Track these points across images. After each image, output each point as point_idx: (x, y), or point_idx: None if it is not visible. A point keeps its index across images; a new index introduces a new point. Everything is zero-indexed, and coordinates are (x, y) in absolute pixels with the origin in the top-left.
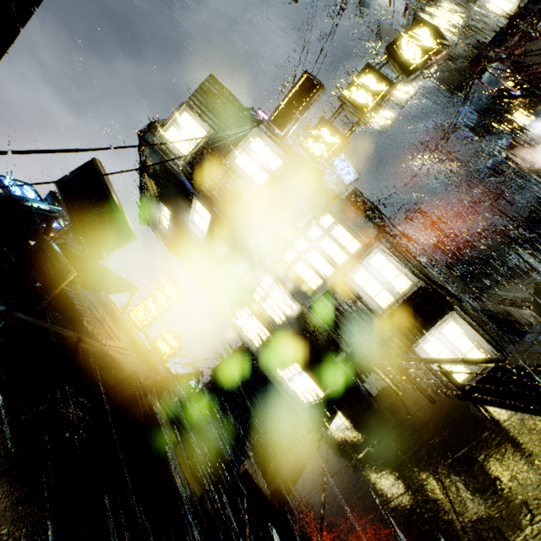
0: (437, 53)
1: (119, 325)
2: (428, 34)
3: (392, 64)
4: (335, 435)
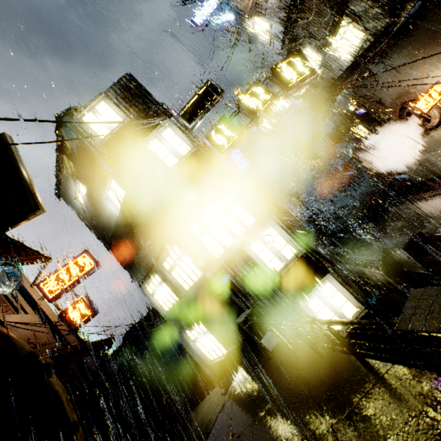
0: (307, 77)
1: (27, 296)
2: (300, 62)
3: (276, 81)
4: (238, 393)
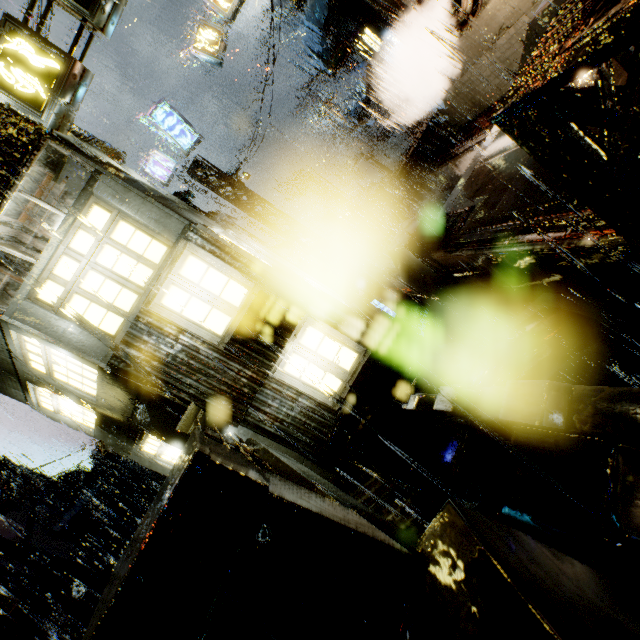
0: None
1: None
2: None
3: None
4: None
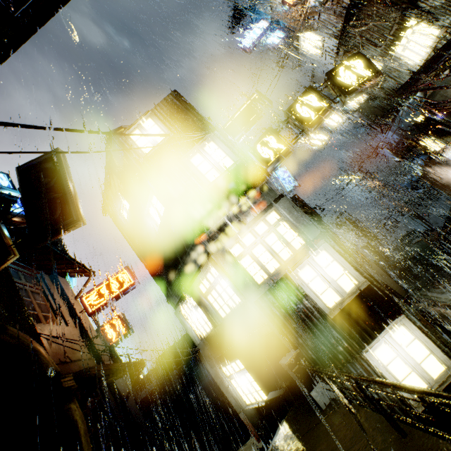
0: (370, 79)
1: (70, 308)
2: (361, 64)
3: (331, 87)
4: None
